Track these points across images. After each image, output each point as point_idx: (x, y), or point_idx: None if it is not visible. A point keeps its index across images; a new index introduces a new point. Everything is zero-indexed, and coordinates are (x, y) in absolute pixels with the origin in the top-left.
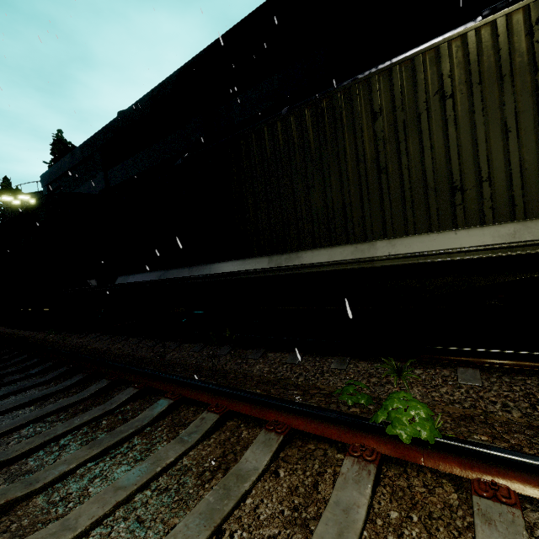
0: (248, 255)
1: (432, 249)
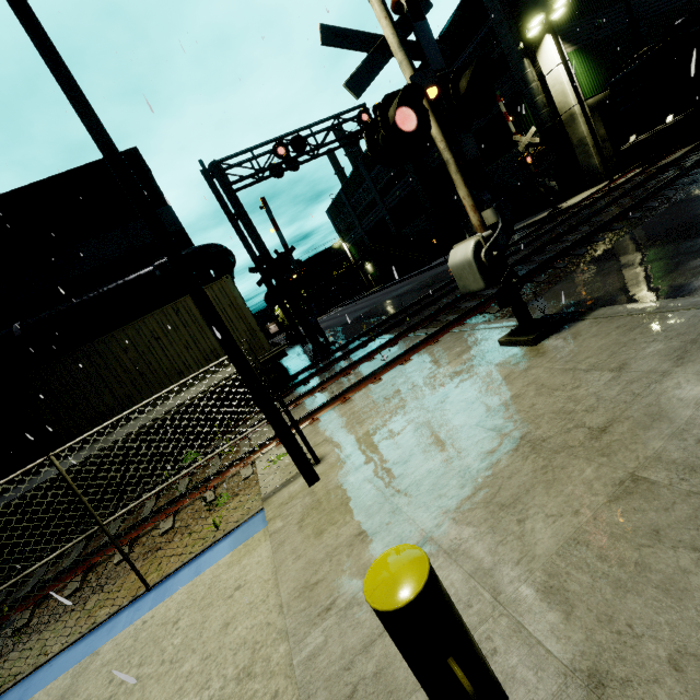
0: (66, 455)
1: (183, 401)
